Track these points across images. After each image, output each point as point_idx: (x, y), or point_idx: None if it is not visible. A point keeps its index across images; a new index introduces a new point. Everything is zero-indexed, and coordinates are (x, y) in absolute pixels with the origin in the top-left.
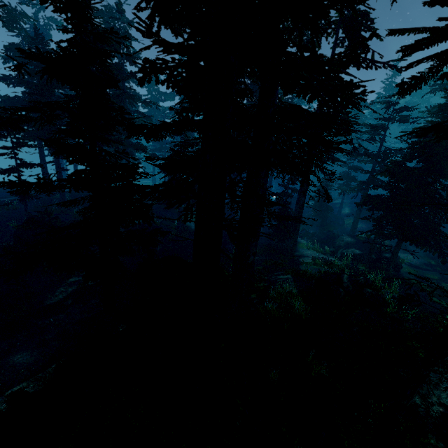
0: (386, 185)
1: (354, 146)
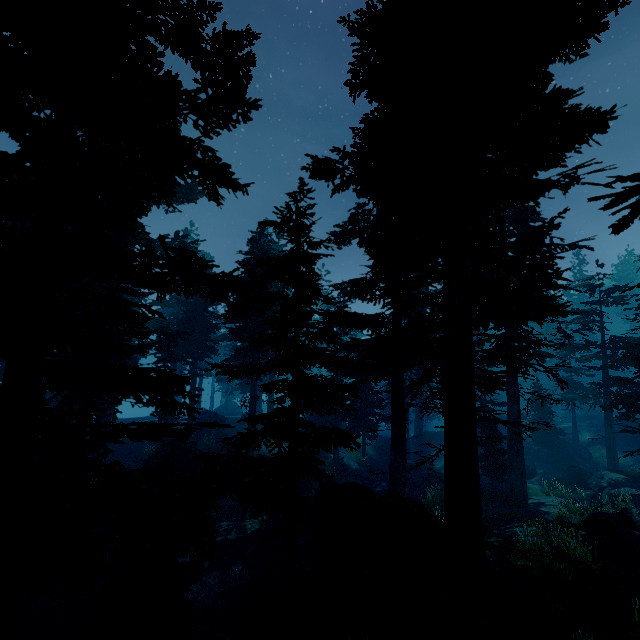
0: (636, 376)
1: (566, 334)
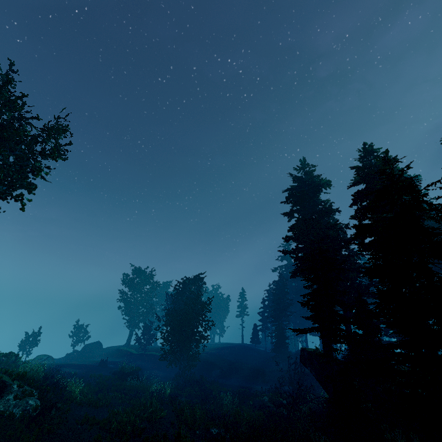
0: None
1: None
